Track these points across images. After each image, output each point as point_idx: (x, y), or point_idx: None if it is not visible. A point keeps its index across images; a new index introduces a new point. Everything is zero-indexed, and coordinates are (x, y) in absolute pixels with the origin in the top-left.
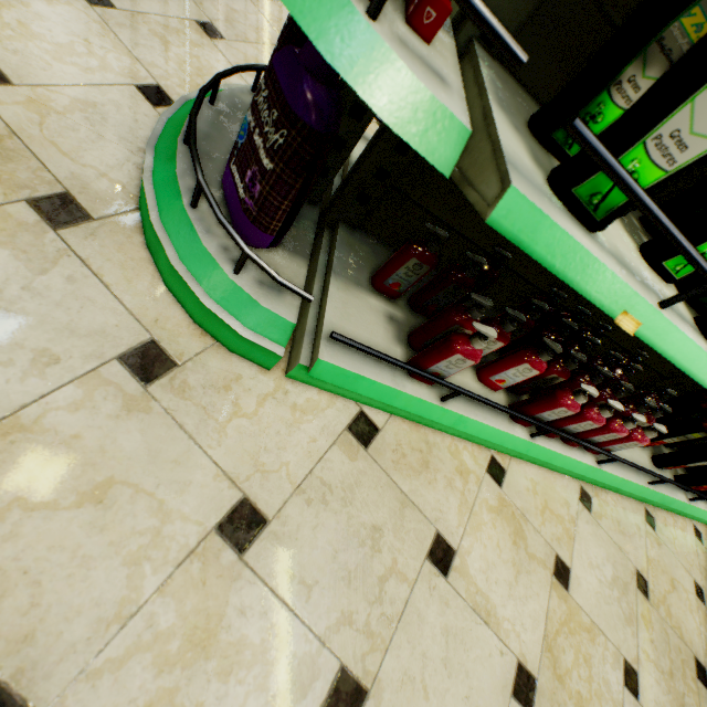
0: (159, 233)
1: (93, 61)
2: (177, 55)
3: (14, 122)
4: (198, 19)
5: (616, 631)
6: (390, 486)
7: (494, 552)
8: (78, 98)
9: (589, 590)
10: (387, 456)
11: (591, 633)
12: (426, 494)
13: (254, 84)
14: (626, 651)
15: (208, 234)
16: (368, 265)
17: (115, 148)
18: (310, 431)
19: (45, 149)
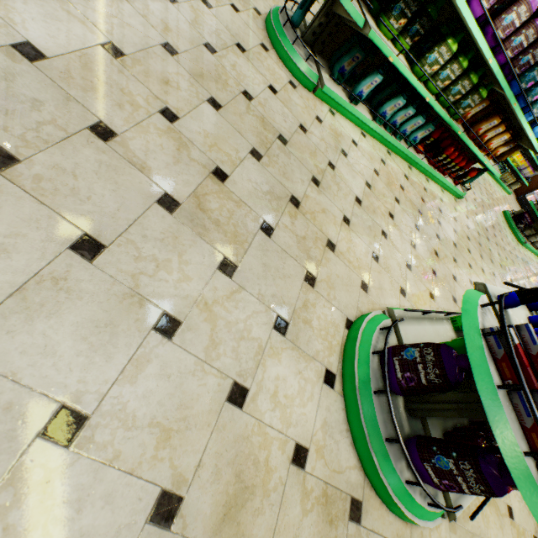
0: (397, 503)
1: (308, 386)
2: (316, 328)
3: (322, 474)
4: (303, 276)
5: (528, 523)
6: (466, 533)
7: (495, 528)
8: (321, 425)
9: (517, 511)
10: (460, 517)
11: (523, 533)
12: (474, 522)
13: (376, 353)
14: (532, 529)
15: (414, 493)
16: (439, 429)
17: (343, 443)
18: (443, 534)
19: (335, 478)
